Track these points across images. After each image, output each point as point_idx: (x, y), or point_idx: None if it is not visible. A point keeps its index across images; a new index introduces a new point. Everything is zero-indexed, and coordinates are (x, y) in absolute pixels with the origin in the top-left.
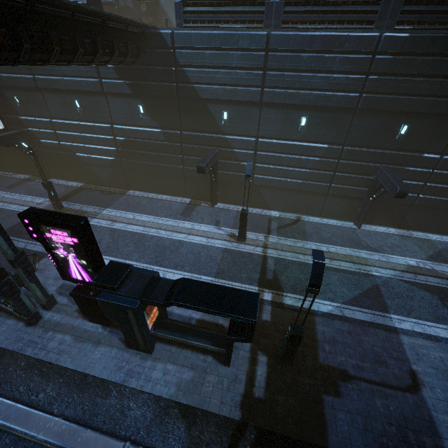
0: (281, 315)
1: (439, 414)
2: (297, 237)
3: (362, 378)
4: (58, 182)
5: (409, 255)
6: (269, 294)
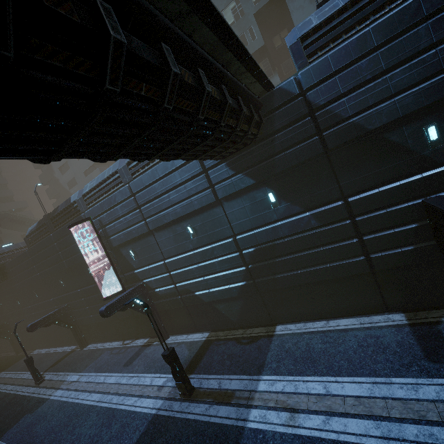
0: None
1: None
2: None
3: None
4: (178, 339)
5: None
6: None
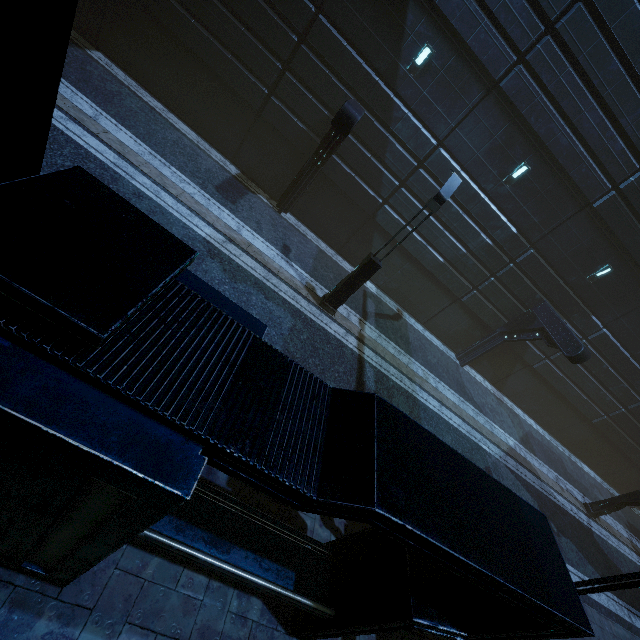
0: None
1: None
2: (400, 344)
3: None
4: None
5: (507, 429)
6: None
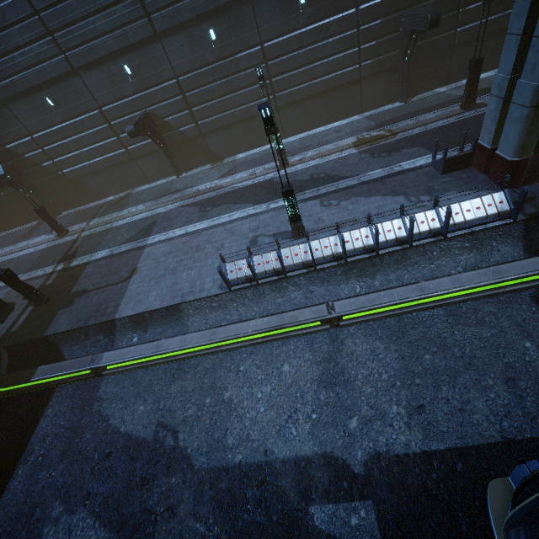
0: (62, 276)
1: (133, 286)
2: (116, 211)
3: (95, 288)
4: None
5: (204, 182)
6: (62, 265)
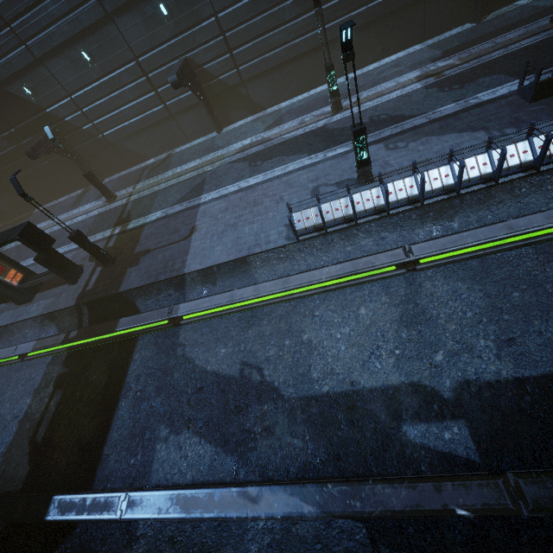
0: (121, 238)
1: (195, 243)
2: (160, 173)
3: (158, 247)
4: None
5: (249, 136)
6: (119, 229)
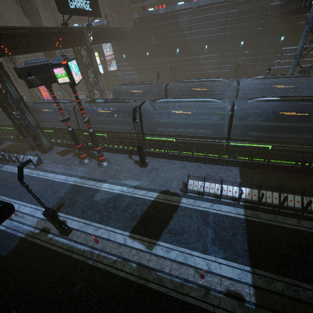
0: None
1: None
2: None
3: None
4: None
5: None
6: None
